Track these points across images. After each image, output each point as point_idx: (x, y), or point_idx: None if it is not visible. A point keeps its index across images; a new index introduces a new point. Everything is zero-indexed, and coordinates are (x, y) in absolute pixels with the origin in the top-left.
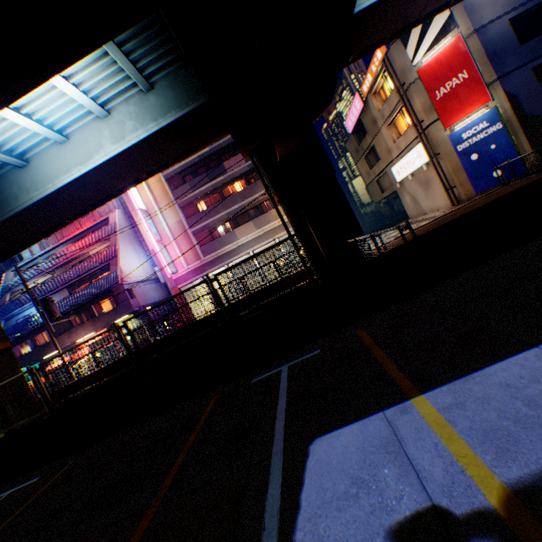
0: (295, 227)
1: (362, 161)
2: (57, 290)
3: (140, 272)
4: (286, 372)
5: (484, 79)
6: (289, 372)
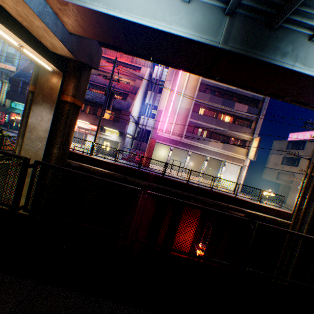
0: None
1: (278, 156)
2: None
3: (135, 112)
4: None
5: None
6: None
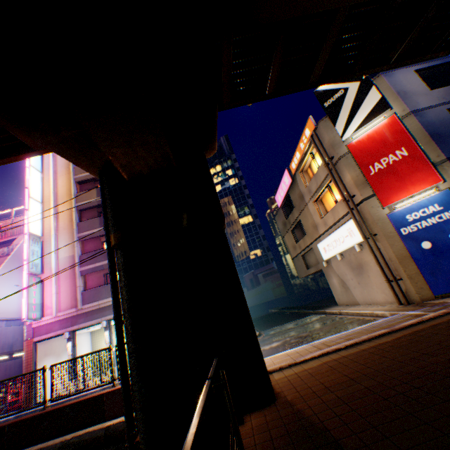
0: (127, 300)
1: (288, 233)
2: None
3: (11, 306)
4: None
5: (429, 157)
6: None
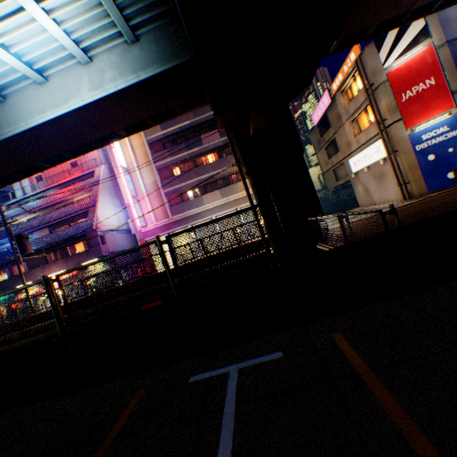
0: (259, 199)
1: (322, 151)
2: (38, 228)
3: (114, 222)
4: (235, 380)
5: (450, 87)
6: (239, 381)
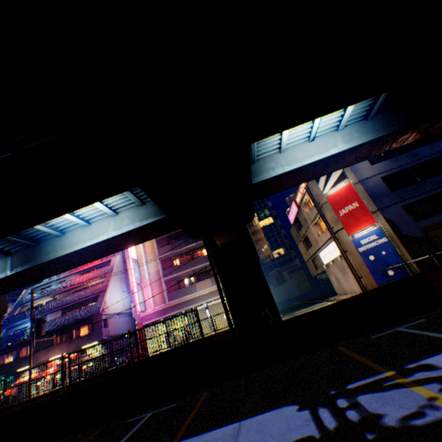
0: (226, 293)
1: (300, 243)
2: (54, 310)
3: (119, 305)
4: (147, 416)
5: (369, 208)
6: (148, 417)
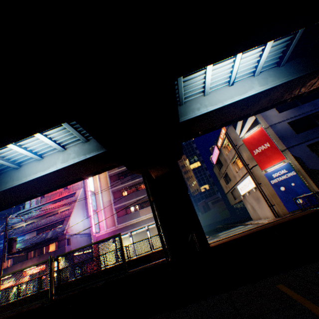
0: (160, 218)
1: (222, 179)
2: (30, 231)
3: (80, 227)
4: None
5: (279, 147)
6: None
